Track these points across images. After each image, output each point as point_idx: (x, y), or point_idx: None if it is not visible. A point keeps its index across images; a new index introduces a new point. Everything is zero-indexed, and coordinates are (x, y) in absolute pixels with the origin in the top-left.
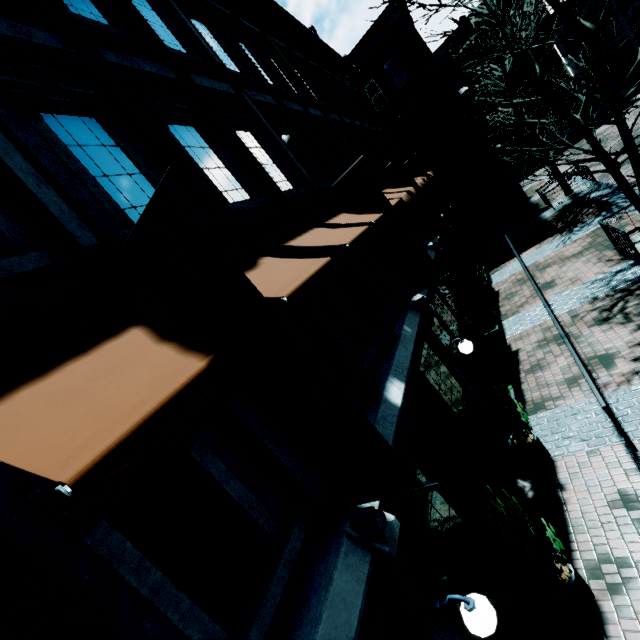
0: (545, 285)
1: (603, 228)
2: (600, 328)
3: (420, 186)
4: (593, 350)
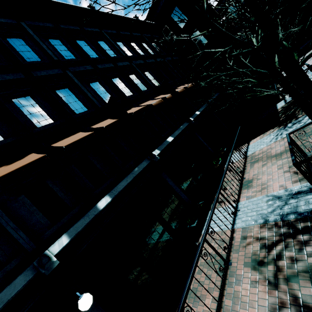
0: (246, 182)
1: (292, 140)
2: (251, 274)
3: (138, 112)
4: (232, 308)
